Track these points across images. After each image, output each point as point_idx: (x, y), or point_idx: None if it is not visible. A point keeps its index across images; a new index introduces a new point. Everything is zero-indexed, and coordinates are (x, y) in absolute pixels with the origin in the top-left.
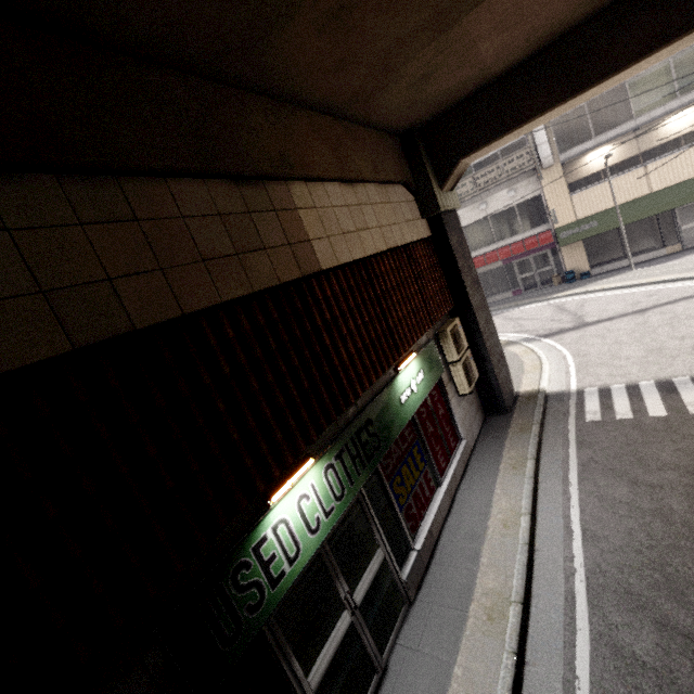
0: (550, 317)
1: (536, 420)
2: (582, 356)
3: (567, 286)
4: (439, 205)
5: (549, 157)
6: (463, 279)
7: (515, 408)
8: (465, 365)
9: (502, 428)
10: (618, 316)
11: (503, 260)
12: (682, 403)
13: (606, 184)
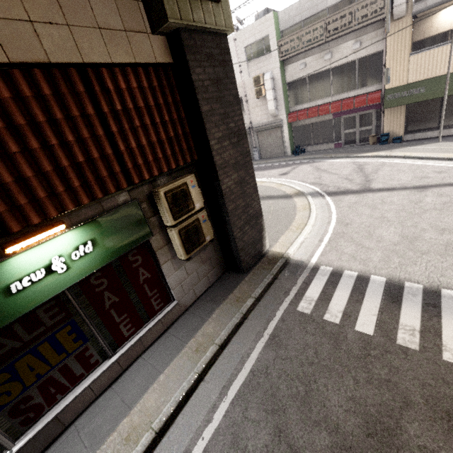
0: (347, 174)
1: (256, 292)
2: (344, 225)
3: (378, 147)
4: (169, 12)
5: (402, 6)
6: (207, 128)
7: (253, 269)
8: (187, 230)
9: (226, 291)
10: (400, 187)
11: (334, 114)
12: (396, 323)
13: (449, 47)
